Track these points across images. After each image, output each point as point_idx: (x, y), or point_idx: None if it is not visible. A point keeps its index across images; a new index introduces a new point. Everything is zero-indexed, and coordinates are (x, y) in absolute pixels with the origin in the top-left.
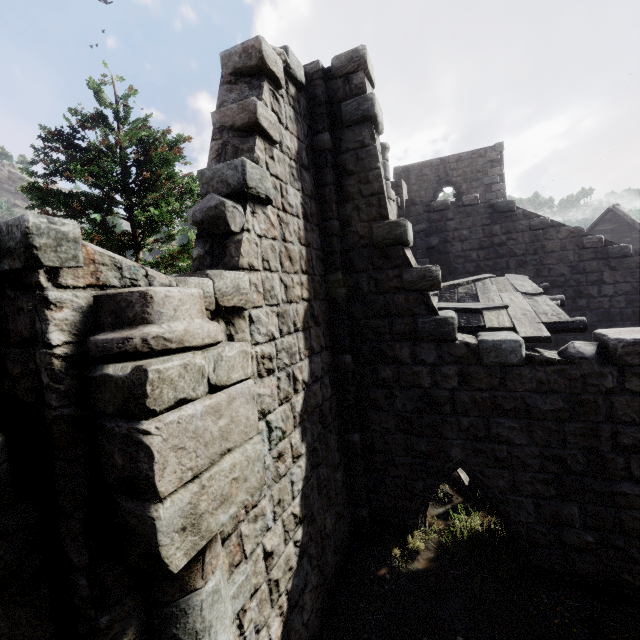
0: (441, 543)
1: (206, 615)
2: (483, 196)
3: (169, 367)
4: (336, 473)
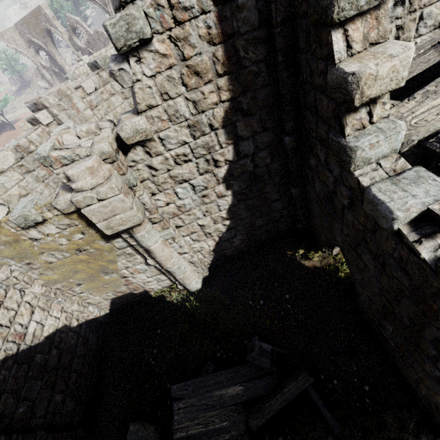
0: (331, 266)
1: (140, 239)
2: None
3: (79, 198)
4: (273, 203)
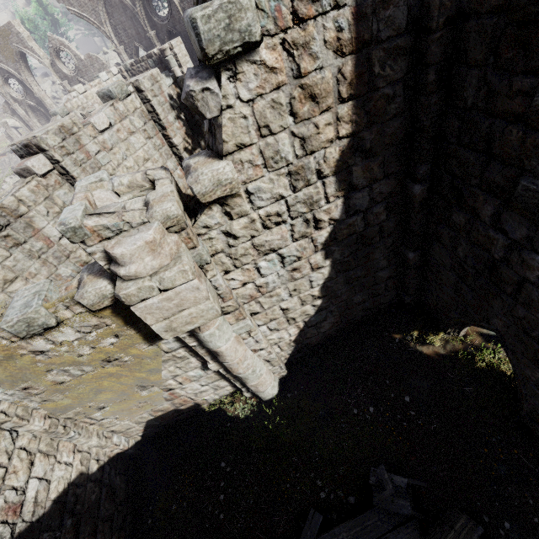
0: (459, 352)
1: (208, 339)
2: None
3: (130, 291)
4: (379, 273)
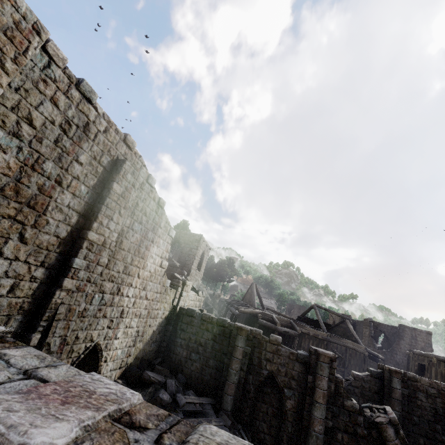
0: None
1: None
2: (188, 252)
3: None
4: None
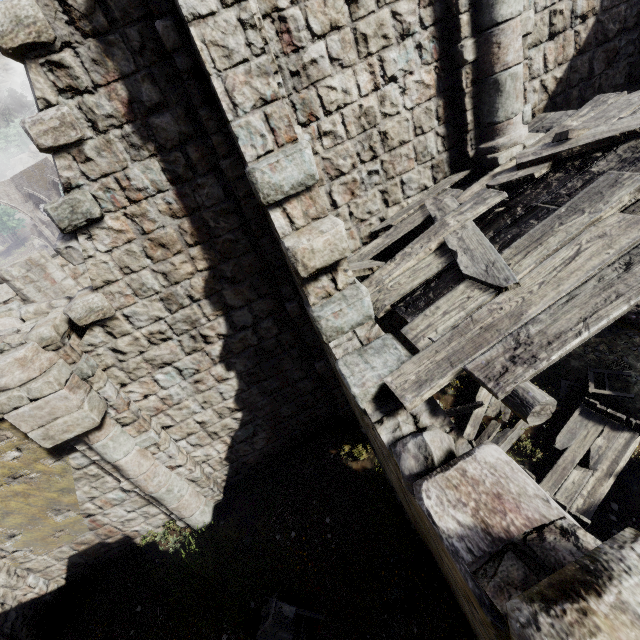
0: None
1: (101, 450)
2: None
3: (1, 400)
4: (298, 383)
